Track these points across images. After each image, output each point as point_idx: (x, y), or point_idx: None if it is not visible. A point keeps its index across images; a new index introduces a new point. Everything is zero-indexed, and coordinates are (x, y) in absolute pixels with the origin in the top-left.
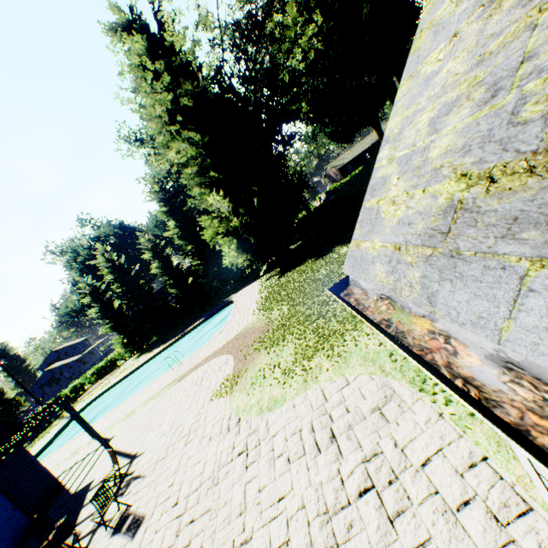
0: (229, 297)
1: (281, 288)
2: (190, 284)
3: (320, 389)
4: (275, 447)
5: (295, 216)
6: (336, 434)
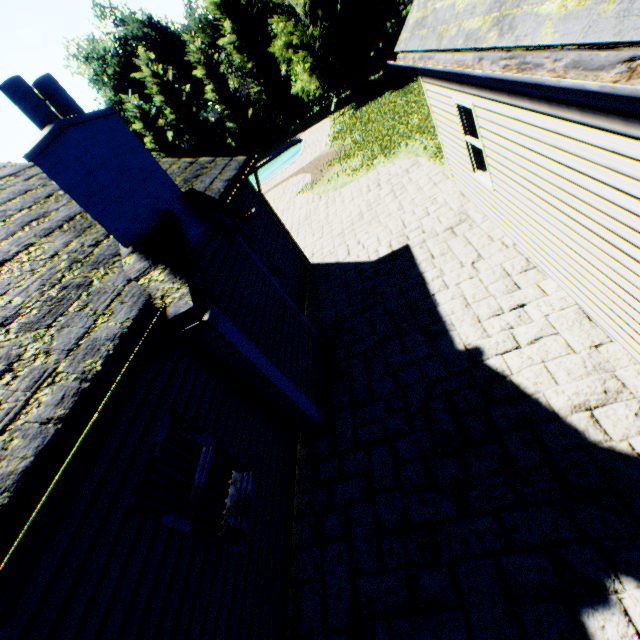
0: (295, 137)
1: (355, 121)
2: (250, 119)
3: (376, 172)
4: (345, 198)
5: (383, 29)
6: (381, 184)
